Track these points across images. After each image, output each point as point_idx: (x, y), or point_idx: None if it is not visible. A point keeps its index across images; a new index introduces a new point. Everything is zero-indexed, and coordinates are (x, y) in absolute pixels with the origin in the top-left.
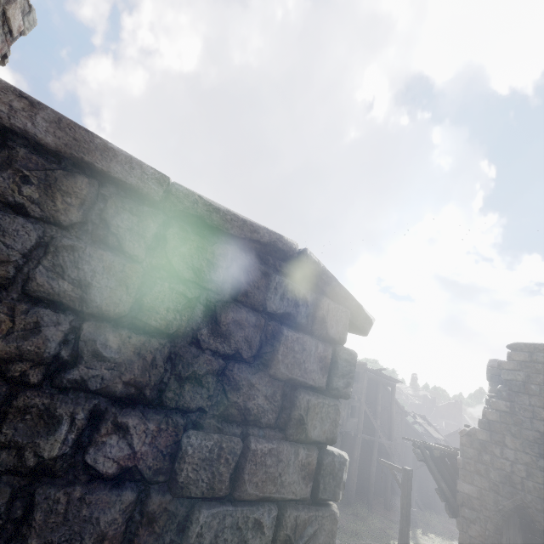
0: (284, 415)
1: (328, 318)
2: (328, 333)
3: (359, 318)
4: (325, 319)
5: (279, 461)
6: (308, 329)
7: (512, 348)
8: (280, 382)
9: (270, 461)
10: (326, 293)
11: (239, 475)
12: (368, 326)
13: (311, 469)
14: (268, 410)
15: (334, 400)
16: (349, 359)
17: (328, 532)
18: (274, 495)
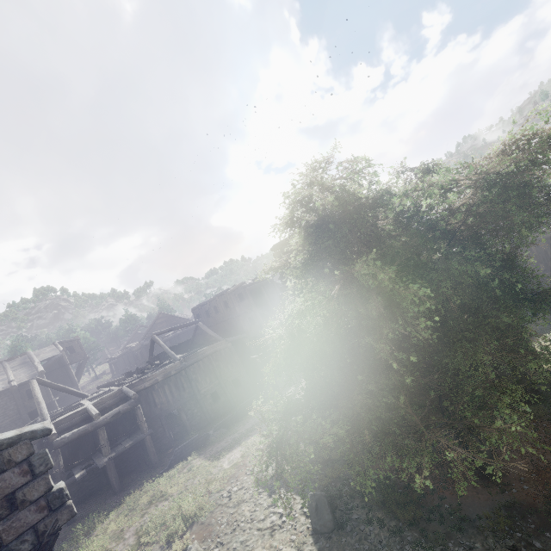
0: (14, 505)
1: (13, 457)
2: (17, 462)
3: (38, 434)
4: (11, 459)
5: (20, 520)
6: (5, 470)
7: (273, 250)
8: (3, 499)
9: (15, 524)
10: (5, 448)
11: (2, 539)
12: (47, 431)
13: (43, 506)
14: (3, 512)
15: (42, 477)
16: (41, 456)
17: (68, 512)
18: (26, 529)
